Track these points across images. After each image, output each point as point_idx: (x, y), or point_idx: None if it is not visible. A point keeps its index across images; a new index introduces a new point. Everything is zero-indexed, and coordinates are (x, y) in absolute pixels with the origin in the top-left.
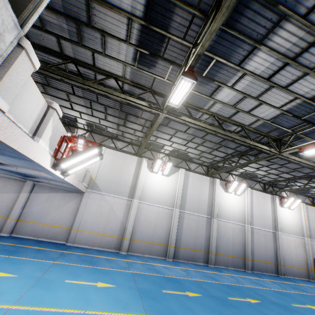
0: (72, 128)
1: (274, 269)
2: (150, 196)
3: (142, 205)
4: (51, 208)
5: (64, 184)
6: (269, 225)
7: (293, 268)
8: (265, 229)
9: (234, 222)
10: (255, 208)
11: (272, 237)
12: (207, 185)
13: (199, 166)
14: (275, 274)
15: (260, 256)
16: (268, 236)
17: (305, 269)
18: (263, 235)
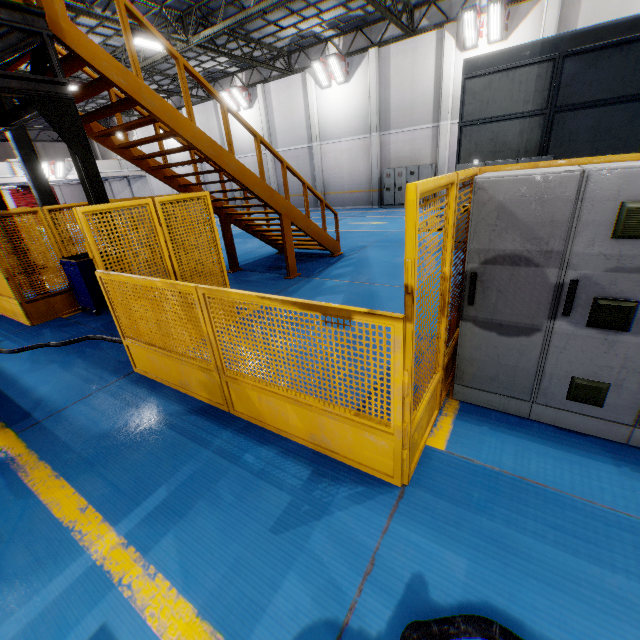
0: (113, 119)
1: (313, 202)
2: (177, 158)
3: (177, 171)
4: (143, 194)
5: (118, 176)
6: (303, 136)
7: (343, 195)
8: (295, 147)
9: (253, 154)
10: (278, 117)
11: (308, 157)
12: (214, 115)
13: (199, 89)
14: (314, 208)
15: (292, 189)
16: (301, 157)
17: (368, 192)
18: (293, 157)
